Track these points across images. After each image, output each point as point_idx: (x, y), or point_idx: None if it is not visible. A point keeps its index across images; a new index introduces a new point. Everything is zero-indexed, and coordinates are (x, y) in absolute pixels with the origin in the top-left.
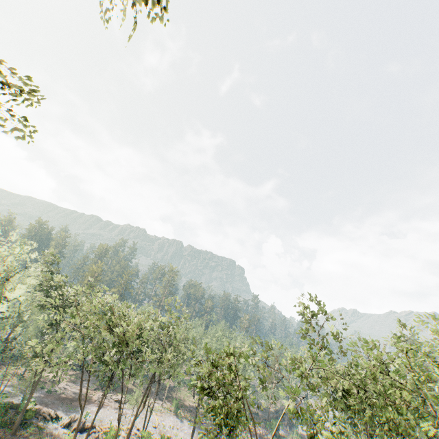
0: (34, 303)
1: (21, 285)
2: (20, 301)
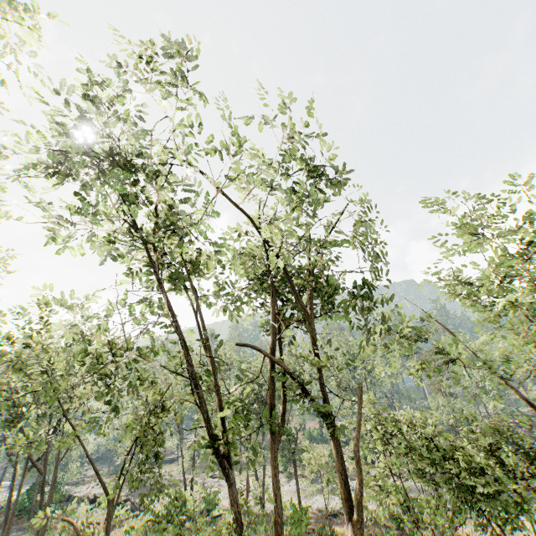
0: None
1: None
2: None
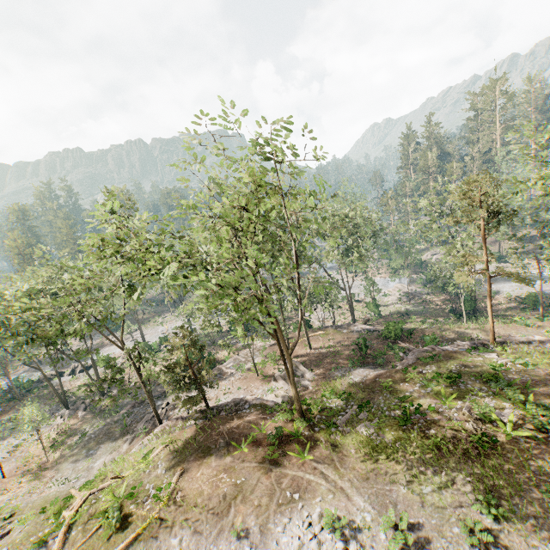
0: None
1: None
2: None
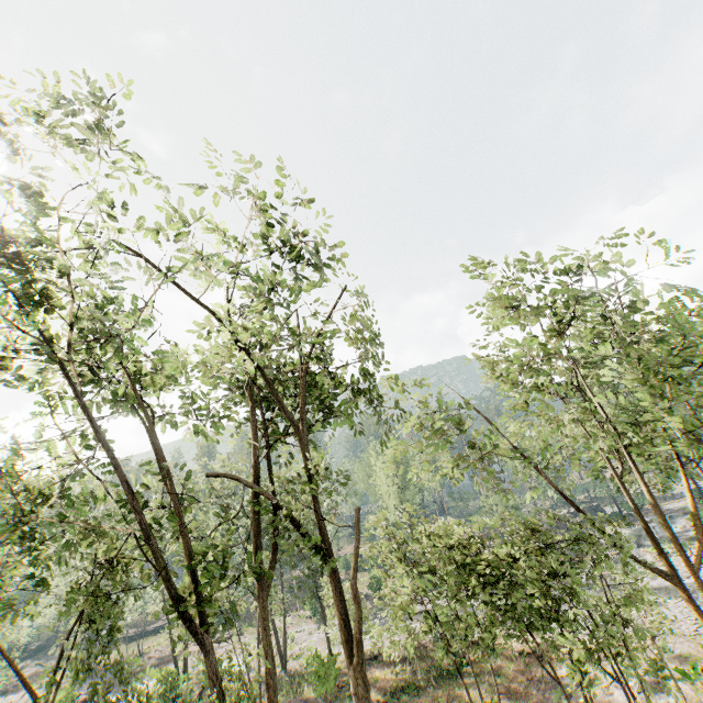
0: None
1: None
2: None
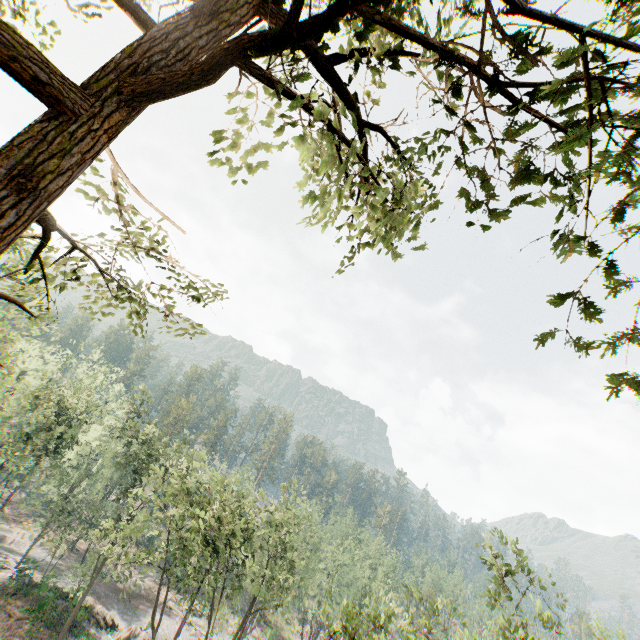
0: (108, 451)
1: (97, 426)
2: (91, 446)
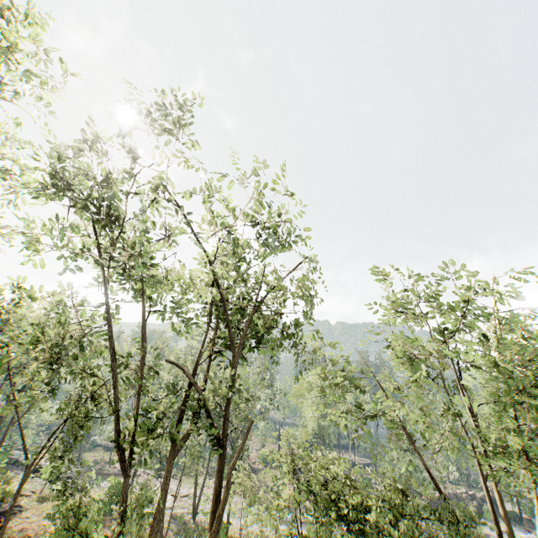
0: None
1: None
2: None
